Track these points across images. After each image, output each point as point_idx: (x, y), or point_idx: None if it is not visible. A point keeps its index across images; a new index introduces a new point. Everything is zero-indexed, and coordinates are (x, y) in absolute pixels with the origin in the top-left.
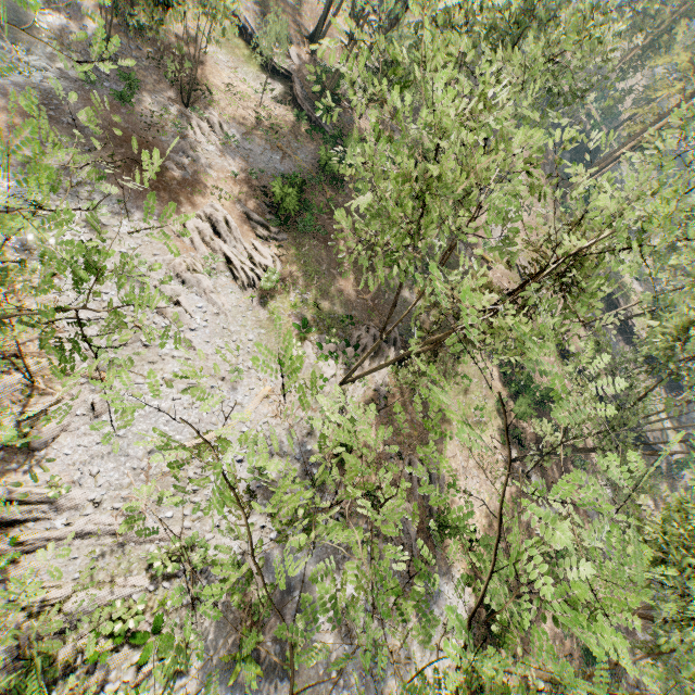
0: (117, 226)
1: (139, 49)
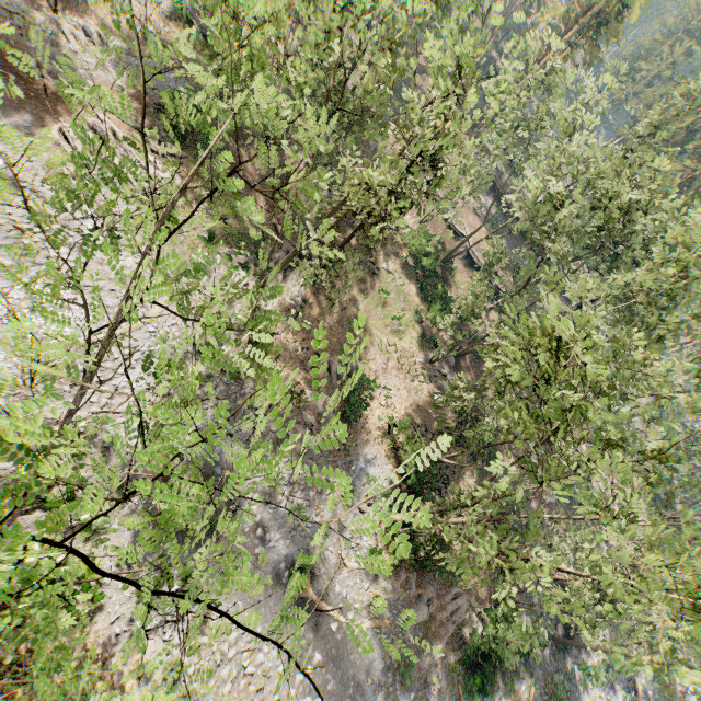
0: None
1: None
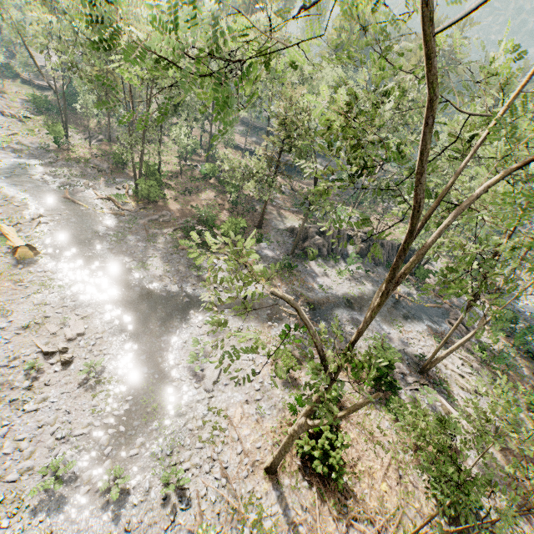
0: None
1: None
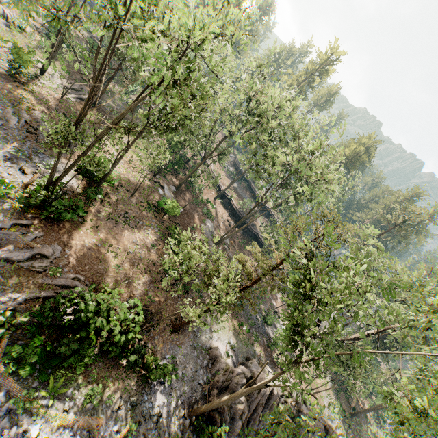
0: None
1: None
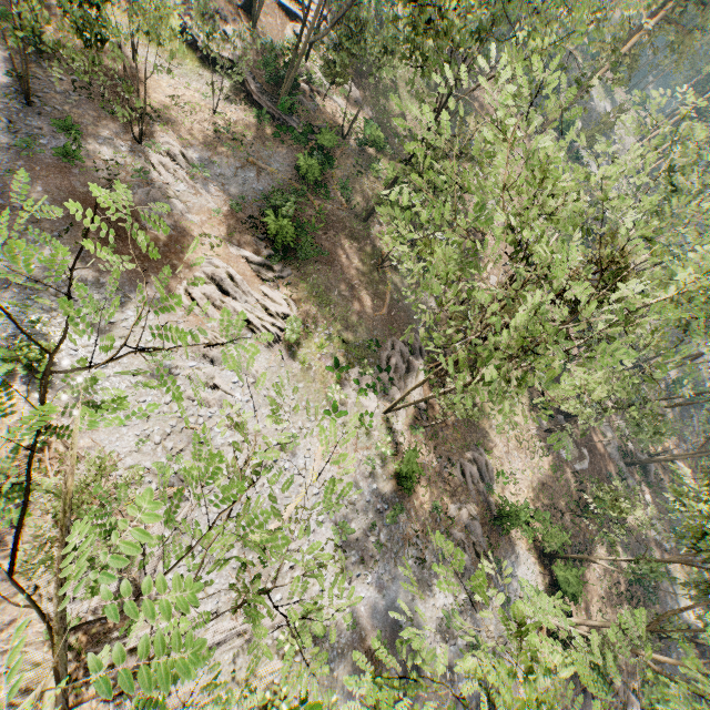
0: (125, 320)
1: (61, 79)
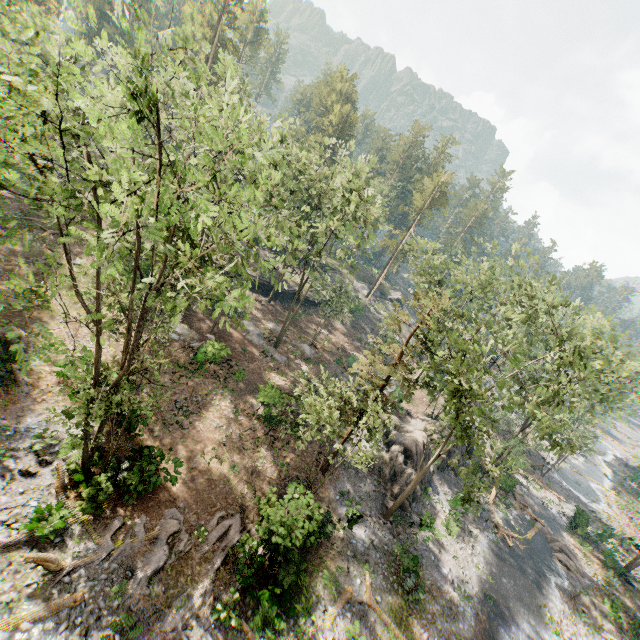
0: None
1: None
